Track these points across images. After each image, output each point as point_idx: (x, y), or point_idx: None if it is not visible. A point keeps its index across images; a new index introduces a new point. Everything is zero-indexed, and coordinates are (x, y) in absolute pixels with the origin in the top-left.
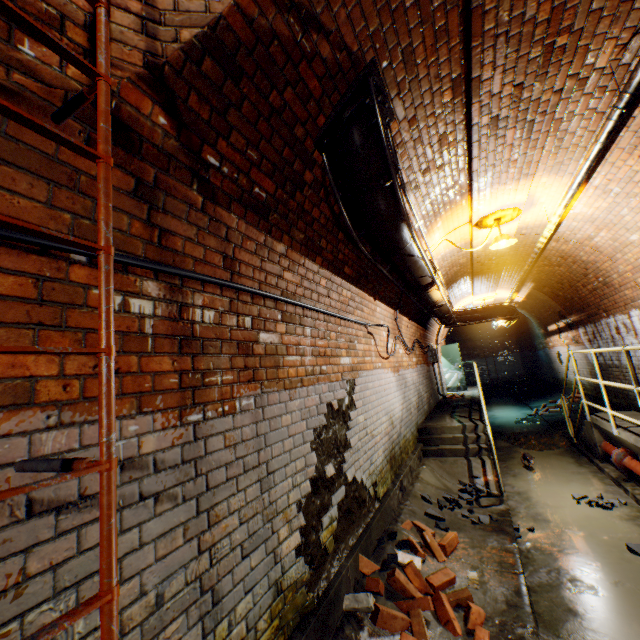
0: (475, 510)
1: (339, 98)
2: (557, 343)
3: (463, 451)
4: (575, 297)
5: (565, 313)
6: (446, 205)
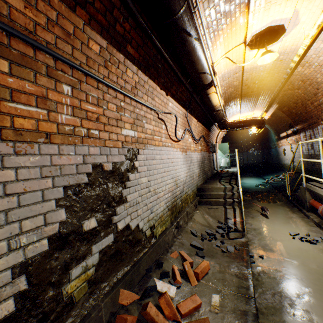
0: (225, 241)
1: None
2: (284, 144)
3: (223, 202)
4: (303, 112)
5: (293, 124)
6: (227, 15)
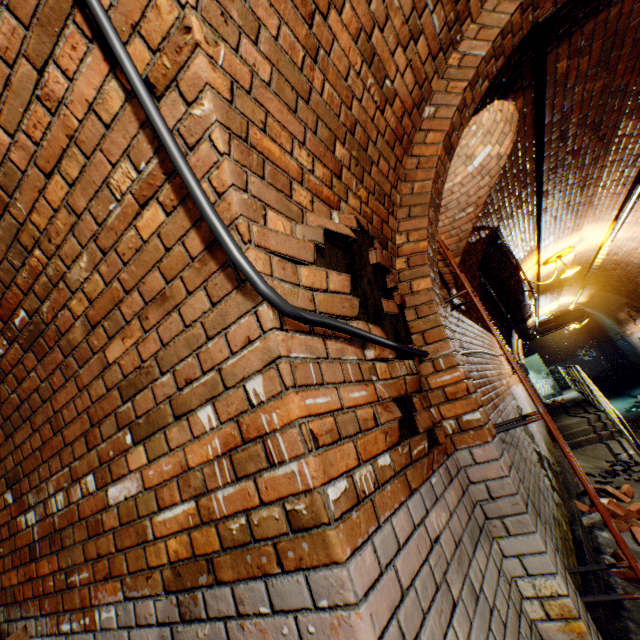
0: (632, 474)
1: (484, 245)
2: (634, 330)
3: (596, 438)
4: (637, 289)
5: (632, 303)
6: (522, 260)
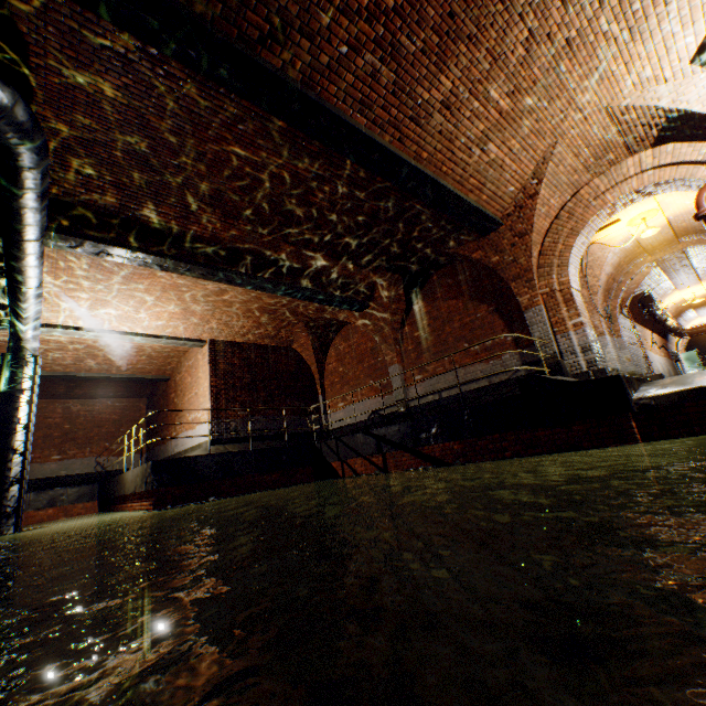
0: None
1: (640, 294)
2: None
3: None
4: None
5: None
6: (668, 294)
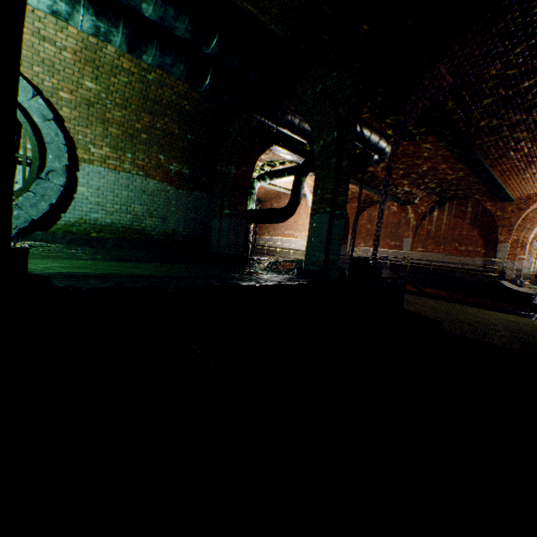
0: None
1: None
2: None
3: None
4: None
5: None
6: None
